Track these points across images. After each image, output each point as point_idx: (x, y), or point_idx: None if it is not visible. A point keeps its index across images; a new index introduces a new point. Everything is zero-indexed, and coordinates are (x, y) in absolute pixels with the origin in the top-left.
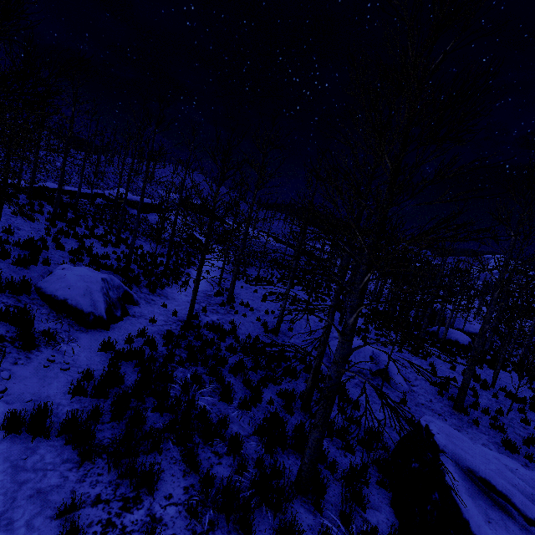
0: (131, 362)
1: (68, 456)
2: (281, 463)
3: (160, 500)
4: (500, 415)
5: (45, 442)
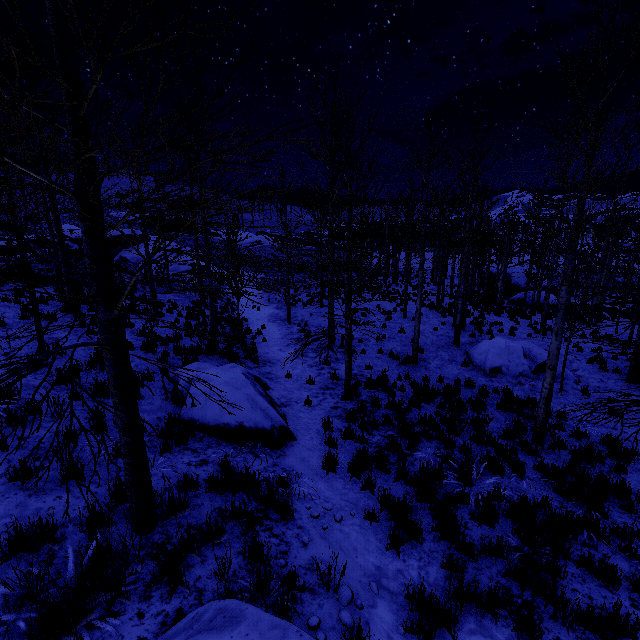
0: (367, 470)
1: (502, 636)
2: (615, 520)
3: (639, 635)
4: None
5: (460, 632)
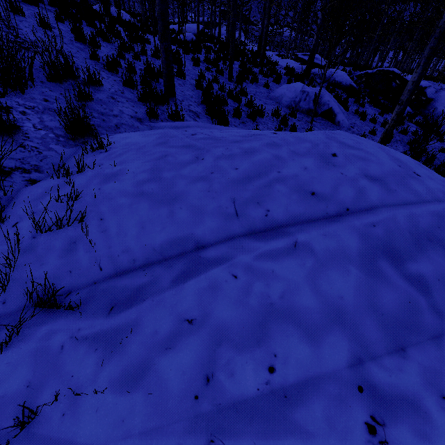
0: None
1: None
2: None
3: None
4: None
5: None
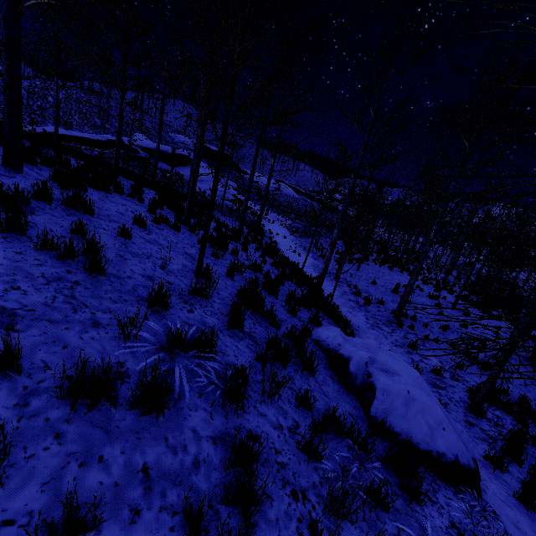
0: None
1: None
2: None
3: None
4: None
5: None
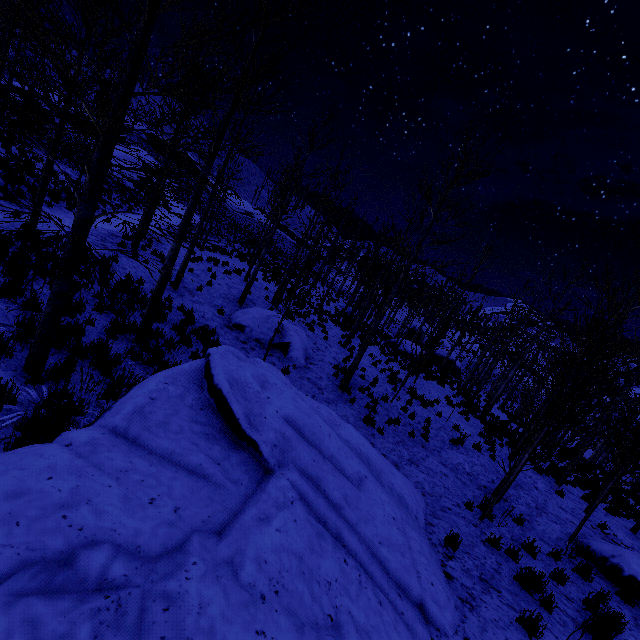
0: None
1: None
2: None
3: None
4: (384, 401)
5: None
